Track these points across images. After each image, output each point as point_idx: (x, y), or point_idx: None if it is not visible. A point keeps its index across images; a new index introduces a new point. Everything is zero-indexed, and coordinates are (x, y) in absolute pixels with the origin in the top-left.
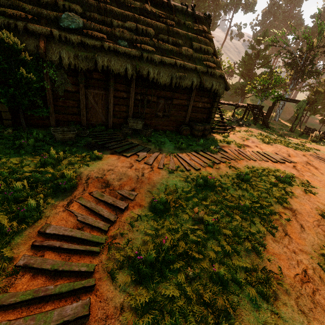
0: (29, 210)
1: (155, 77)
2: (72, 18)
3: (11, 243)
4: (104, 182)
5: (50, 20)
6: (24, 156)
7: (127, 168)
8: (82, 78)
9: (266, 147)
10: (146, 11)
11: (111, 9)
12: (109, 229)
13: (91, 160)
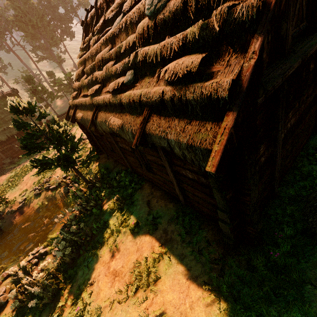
0: None
1: None
2: None
3: None
4: None
5: None
6: None
7: None
8: None
9: (75, 130)
10: None
11: None
12: None
13: None
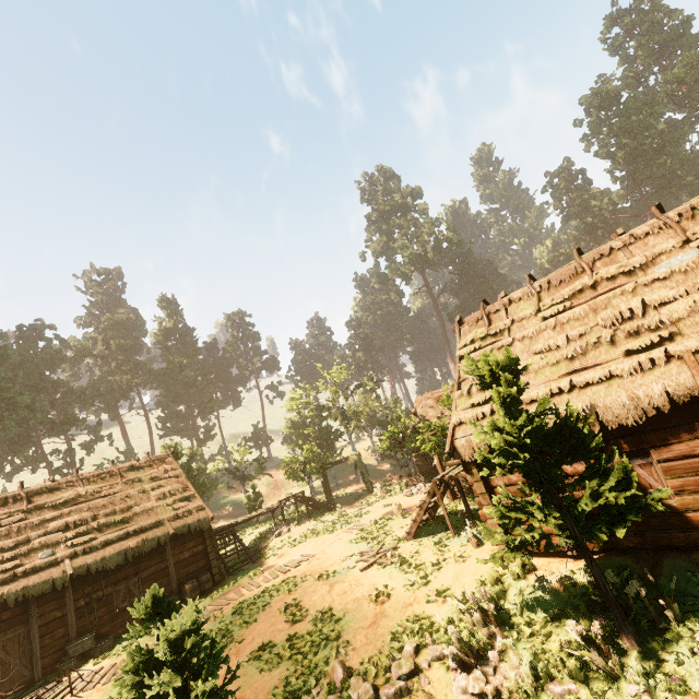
0: None
1: (100, 566)
2: None
3: None
4: None
5: None
6: None
7: None
8: None
9: (294, 553)
10: (80, 496)
11: (29, 524)
12: None
13: None
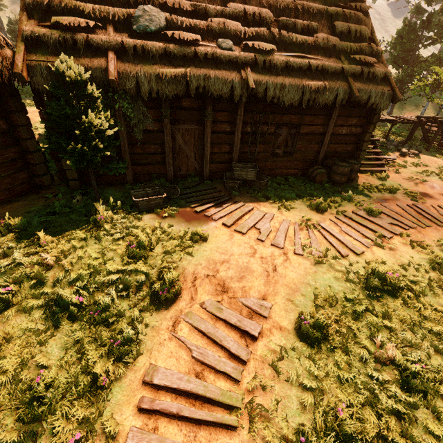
0: (124, 339)
1: (276, 95)
2: (150, 14)
3: (110, 401)
4: (218, 283)
5: (119, 23)
6: (104, 241)
7: (249, 257)
8: (167, 110)
9: None
10: None
11: None
12: (242, 376)
13: (193, 243)
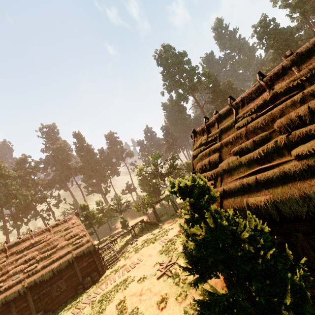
0: None
1: (41, 279)
2: None
3: None
4: None
5: None
6: None
7: None
8: None
9: (135, 257)
10: (32, 244)
11: (8, 263)
12: None
13: None
